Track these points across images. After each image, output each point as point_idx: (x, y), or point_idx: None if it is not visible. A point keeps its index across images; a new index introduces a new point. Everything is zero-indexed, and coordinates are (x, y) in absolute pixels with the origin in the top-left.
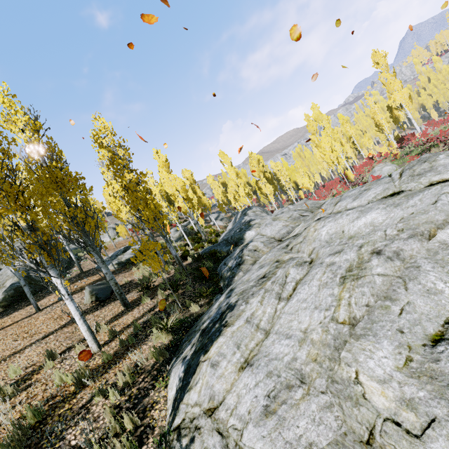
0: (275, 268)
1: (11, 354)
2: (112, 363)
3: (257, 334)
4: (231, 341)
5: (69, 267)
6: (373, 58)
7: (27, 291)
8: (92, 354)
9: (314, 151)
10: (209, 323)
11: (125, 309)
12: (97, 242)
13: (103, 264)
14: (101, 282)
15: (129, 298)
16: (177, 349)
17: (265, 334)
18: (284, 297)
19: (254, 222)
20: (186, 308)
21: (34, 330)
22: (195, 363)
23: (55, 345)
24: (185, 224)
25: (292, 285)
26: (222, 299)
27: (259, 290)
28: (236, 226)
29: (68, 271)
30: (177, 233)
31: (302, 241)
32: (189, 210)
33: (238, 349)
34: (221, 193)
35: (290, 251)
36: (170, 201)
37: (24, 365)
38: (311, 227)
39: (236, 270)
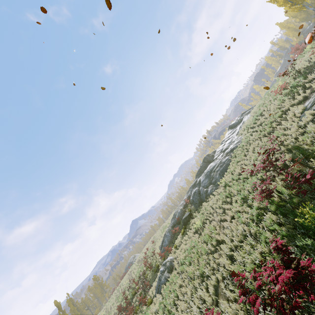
0: None
1: None
2: None
3: None
4: None
5: None
6: None
7: None
8: None
9: None
10: None
11: None
12: None
13: None
14: None
15: None
16: None
17: None
18: None
19: None
20: None
21: None
22: None
23: None
24: None
25: None
26: None
27: None
28: None
29: None
30: None
31: None
32: None
33: None
34: None
35: None
36: None
37: None
38: None
39: None
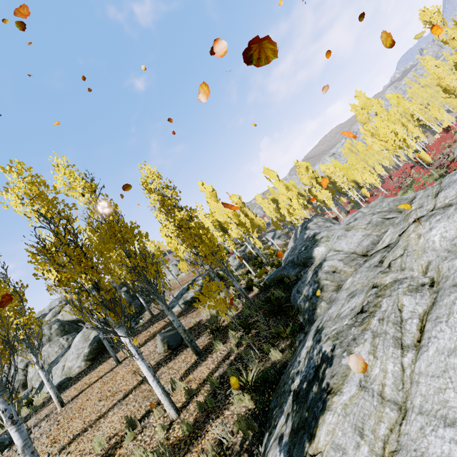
0: (375, 297)
1: (97, 419)
2: (193, 436)
3: (385, 411)
4: (346, 422)
5: (141, 312)
6: (422, 19)
7: (106, 344)
8: (171, 422)
9: (368, 141)
10: (301, 381)
11: (198, 359)
12: (159, 288)
13: (169, 311)
14: (170, 327)
15: (200, 344)
16: (266, 418)
17: (399, 411)
18: (408, 343)
19: (320, 235)
20: (265, 354)
21: (116, 387)
22: (299, 455)
23: (135, 408)
24: (242, 249)
25: (415, 323)
26: (310, 344)
27: (362, 333)
28: (299, 243)
29: (140, 316)
30: (236, 261)
31: (402, 254)
32: (243, 235)
33: (361, 437)
34: (273, 211)
35: (387, 269)
36: (223, 229)
37: (108, 435)
38: (410, 233)
39: (316, 300)
